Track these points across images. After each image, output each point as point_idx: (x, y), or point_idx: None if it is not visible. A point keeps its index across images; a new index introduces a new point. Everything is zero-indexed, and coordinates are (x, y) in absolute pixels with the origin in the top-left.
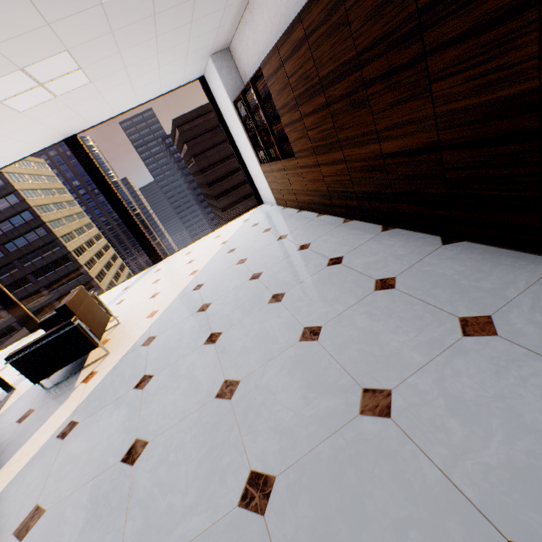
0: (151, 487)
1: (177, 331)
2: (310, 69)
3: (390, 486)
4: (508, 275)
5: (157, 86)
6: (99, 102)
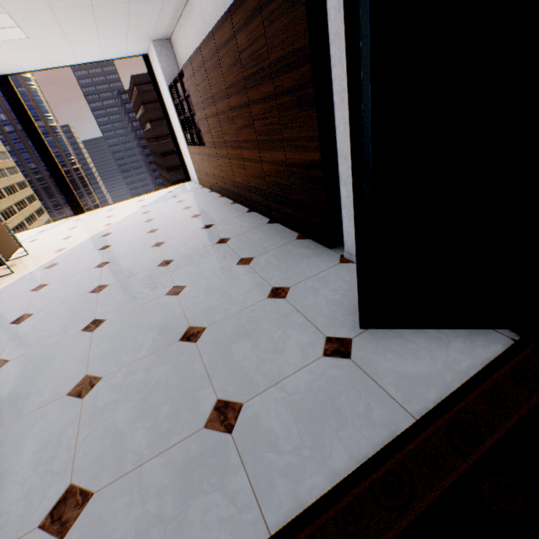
0: (29, 331)
1: (77, 260)
2: (207, 86)
3: (159, 317)
4: (278, 241)
5: (99, 53)
6: (36, 53)
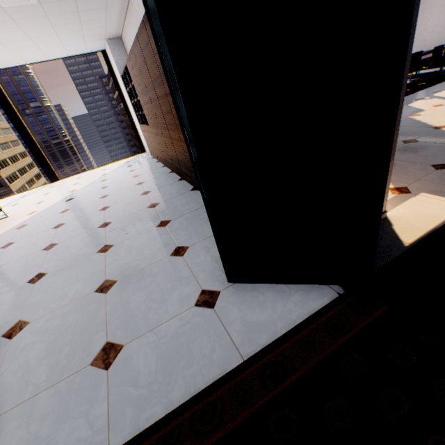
0: None
1: (42, 222)
2: (142, 78)
3: (86, 271)
4: (194, 206)
5: (63, 51)
6: (10, 54)
